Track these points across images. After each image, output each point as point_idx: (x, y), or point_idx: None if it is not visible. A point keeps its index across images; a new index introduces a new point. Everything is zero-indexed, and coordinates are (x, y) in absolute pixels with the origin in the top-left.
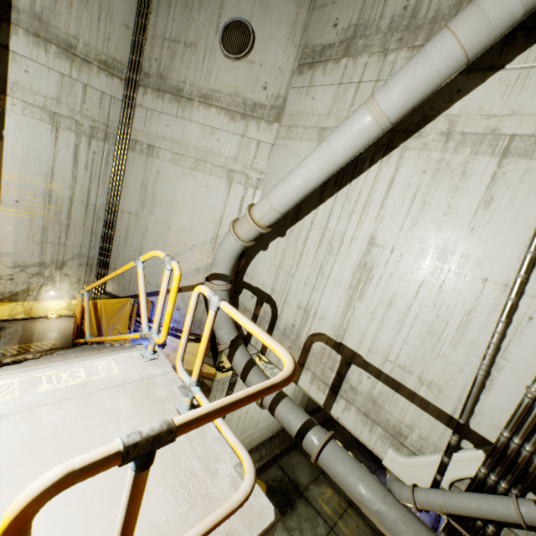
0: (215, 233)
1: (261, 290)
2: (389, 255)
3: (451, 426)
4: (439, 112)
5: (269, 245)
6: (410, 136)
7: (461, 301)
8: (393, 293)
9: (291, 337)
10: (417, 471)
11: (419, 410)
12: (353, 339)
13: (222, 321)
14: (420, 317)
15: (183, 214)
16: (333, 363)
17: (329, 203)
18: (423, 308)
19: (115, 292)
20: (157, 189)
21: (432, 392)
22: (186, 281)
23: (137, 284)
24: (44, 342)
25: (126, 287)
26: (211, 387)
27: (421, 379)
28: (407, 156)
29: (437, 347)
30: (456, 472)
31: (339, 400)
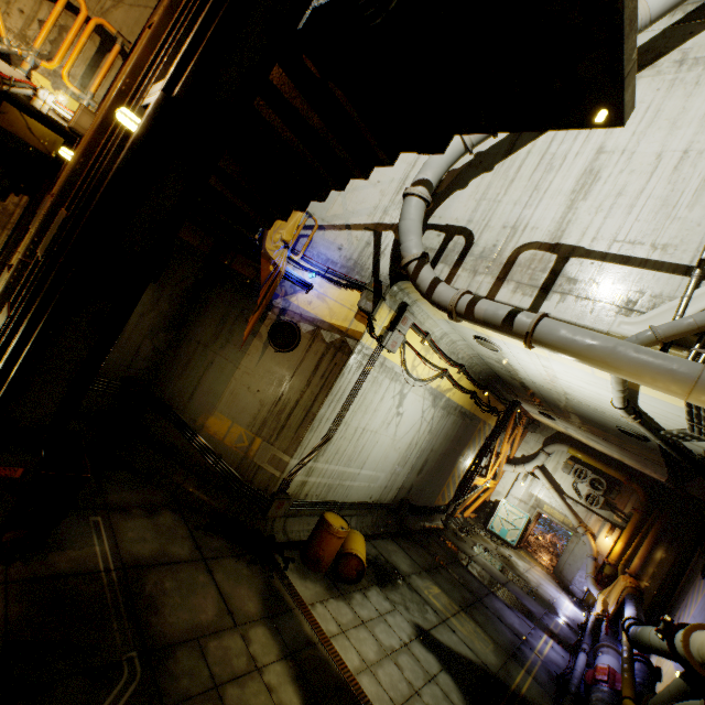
0: (406, 173)
1: (453, 225)
2: (619, 156)
3: (689, 274)
4: (672, 49)
5: (469, 184)
6: (644, 69)
7: (696, 172)
8: (623, 185)
9: (489, 257)
10: (652, 323)
11: (652, 273)
12: (573, 236)
13: (415, 232)
14: (653, 196)
15: None
16: (546, 264)
17: (551, 133)
18: (656, 188)
19: None
20: None
21: (667, 252)
22: (358, 219)
23: None
24: None
25: None
26: (353, 349)
27: (655, 246)
28: (640, 82)
29: (672, 214)
30: (697, 306)
31: (551, 297)
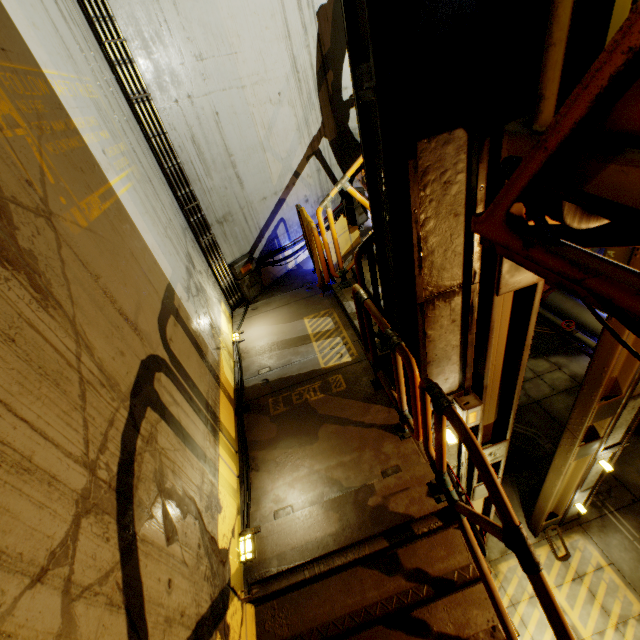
0: (291, 55)
1: None
2: None
3: None
4: None
5: None
6: None
7: None
8: None
9: None
10: None
11: None
12: None
13: None
14: None
15: (246, 49)
16: None
17: None
18: None
19: (239, 253)
20: (187, 20)
21: None
22: (297, 157)
23: (255, 214)
24: (306, 326)
25: (247, 232)
26: None
27: None
28: None
29: None
30: None
31: None
